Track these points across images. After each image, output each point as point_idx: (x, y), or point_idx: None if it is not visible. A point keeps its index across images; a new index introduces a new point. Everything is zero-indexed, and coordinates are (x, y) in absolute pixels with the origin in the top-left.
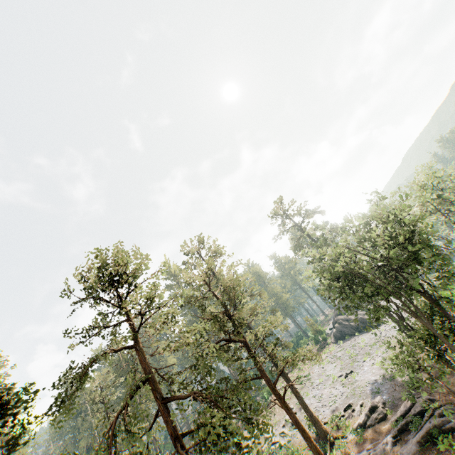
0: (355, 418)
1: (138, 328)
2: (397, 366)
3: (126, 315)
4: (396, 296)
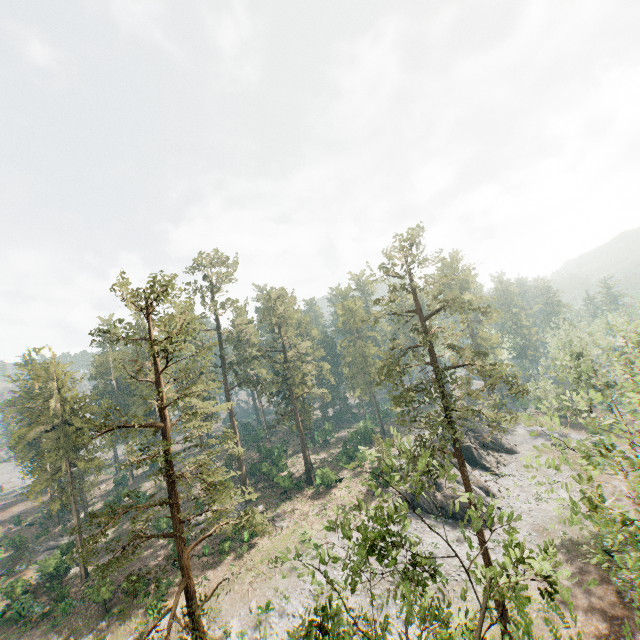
0: None
1: None
2: None
3: None
4: None
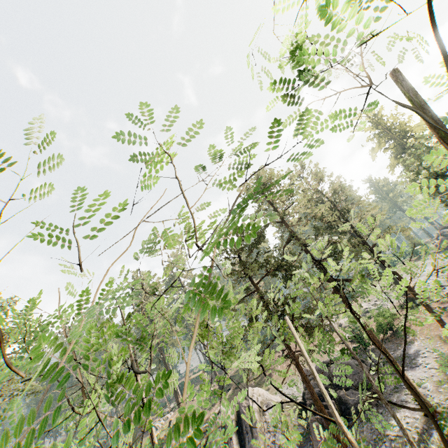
0: (444, 292)
1: (283, 212)
2: None
3: (274, 207)
4: None
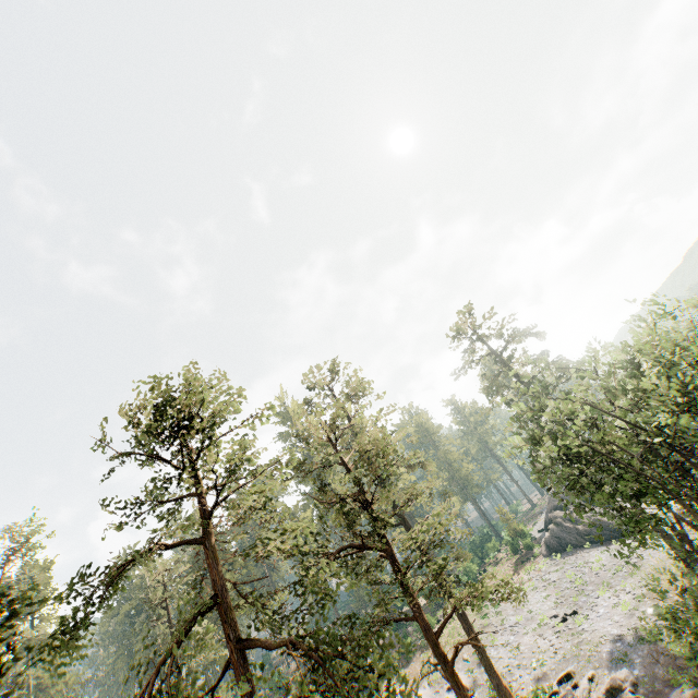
0: None
1: (211, 510)
2: (673, 633)
3: (195, 485)
4: (681, 503)
